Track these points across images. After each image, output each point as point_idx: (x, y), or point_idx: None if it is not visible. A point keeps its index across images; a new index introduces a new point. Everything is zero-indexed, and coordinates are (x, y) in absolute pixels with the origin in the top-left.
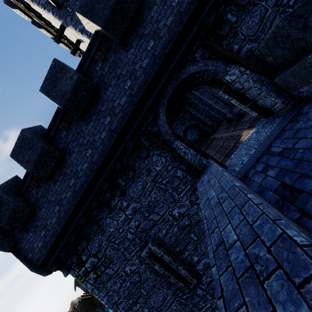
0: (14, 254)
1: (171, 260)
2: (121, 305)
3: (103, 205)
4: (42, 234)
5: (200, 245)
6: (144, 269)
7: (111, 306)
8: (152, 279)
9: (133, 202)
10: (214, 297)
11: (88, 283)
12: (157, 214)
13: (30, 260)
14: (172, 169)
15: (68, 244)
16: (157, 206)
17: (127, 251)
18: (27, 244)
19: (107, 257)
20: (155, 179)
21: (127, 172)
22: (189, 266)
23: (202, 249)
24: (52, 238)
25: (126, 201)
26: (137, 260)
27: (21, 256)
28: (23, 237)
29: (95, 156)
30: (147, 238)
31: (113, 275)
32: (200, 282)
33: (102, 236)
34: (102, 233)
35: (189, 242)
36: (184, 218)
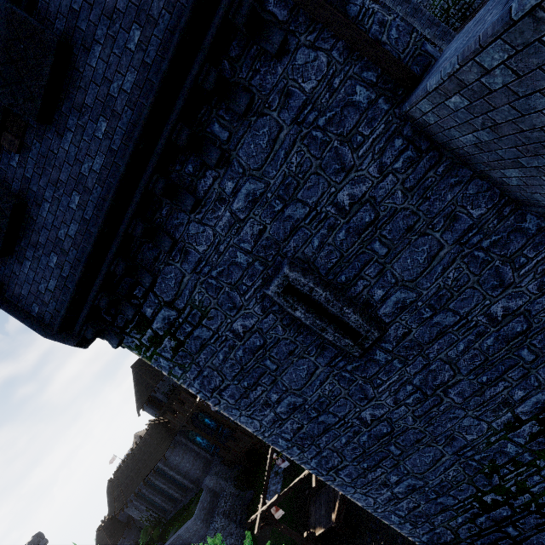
0: (1, 307)
1: (330, 297)
2: (228, 391)
3: (179, 191)
4: (53, 263)
5: (391, 266)
6: (271, 324)
7: (208, 394)
8: (288, 341)
9: (248, 180)
10: (408, 363)
11: (161, 358)
12: (303, 203)
13: (39, 318)
14: (344, 86)
15: (114, 288)
16: (303, 185)
17: (237, 290)
18: (24, 287)
19: (197, 305)
20: (301, 117)
21: (234, 100)
22: (364, 310)
23: (394, 273)
24: (75, 269)
25: (233, 179)
26: (258, 307)
27: (16, 310)
28: (12, 273)
29: (152, 48)
30: (279, 260)
31: (209, 339)
32: (383, 337)
33: (183, 264)
34: (181, 257)
35: (370, 260)
36: (361, 207)
